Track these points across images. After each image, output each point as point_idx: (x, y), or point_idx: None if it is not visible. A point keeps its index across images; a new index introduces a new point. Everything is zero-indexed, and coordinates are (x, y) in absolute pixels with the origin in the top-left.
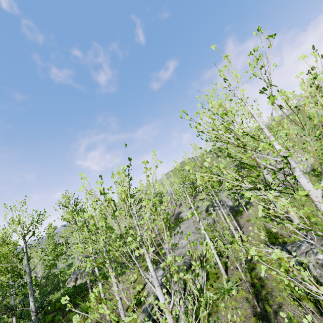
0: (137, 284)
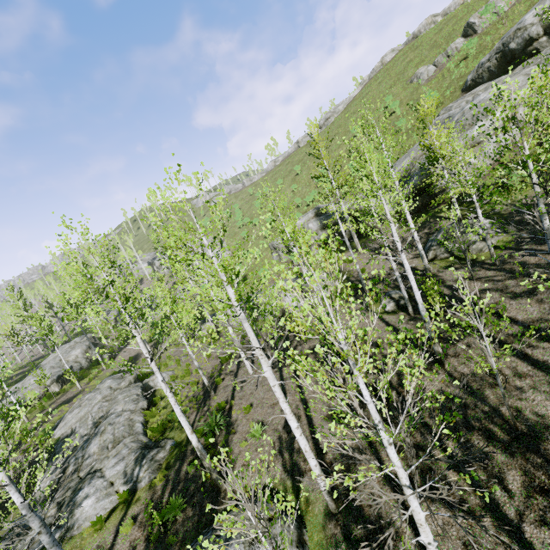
0: None
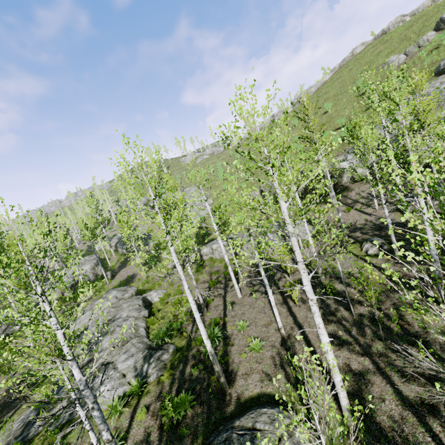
0: None
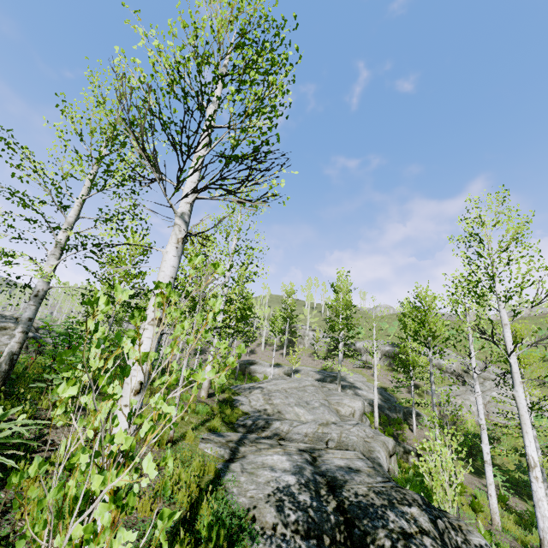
0: (196, 457)
